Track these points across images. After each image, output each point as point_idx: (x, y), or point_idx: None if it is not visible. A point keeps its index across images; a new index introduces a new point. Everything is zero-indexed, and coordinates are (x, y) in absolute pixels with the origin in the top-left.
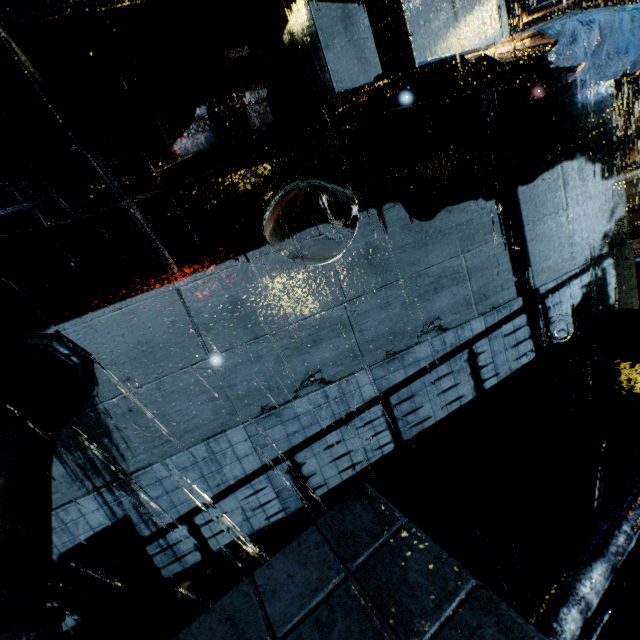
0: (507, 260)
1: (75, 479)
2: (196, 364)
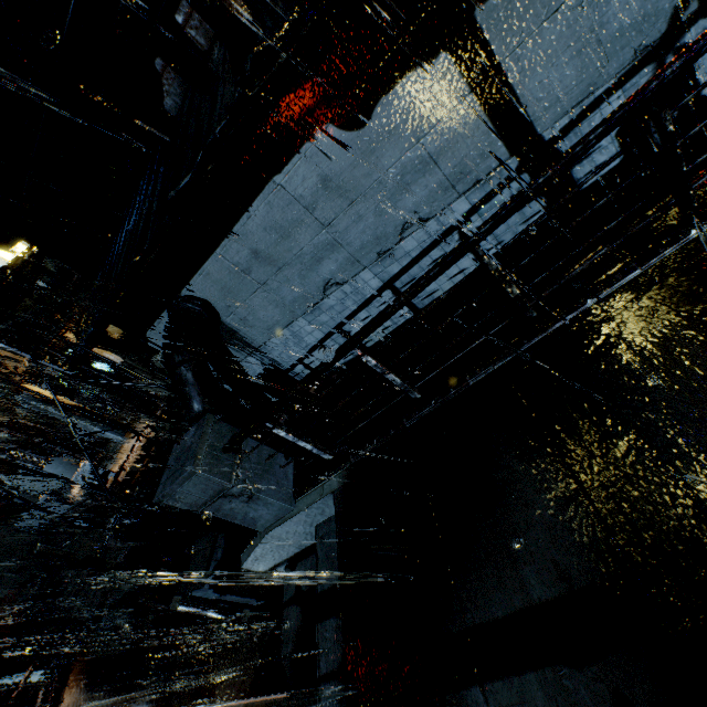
0: (484, 121)
1: (240, 350)
2: (256, 291)
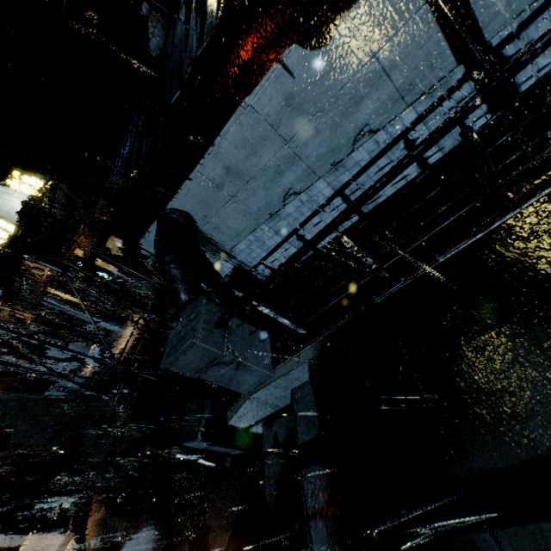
0: (436, 31)
1: (213, 254)
2: (228, 203)
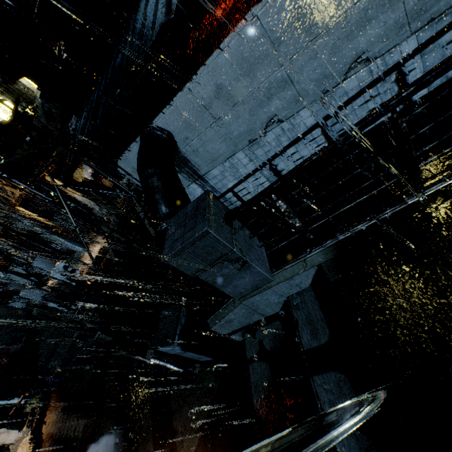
0: None
1: (187, 178)
2: (211, 126)
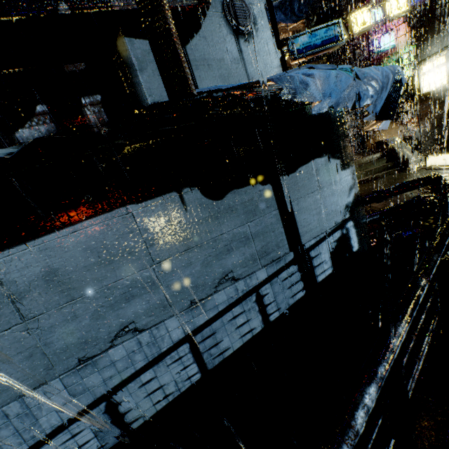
0: (281, 226)
1: None
2: (10, 329)
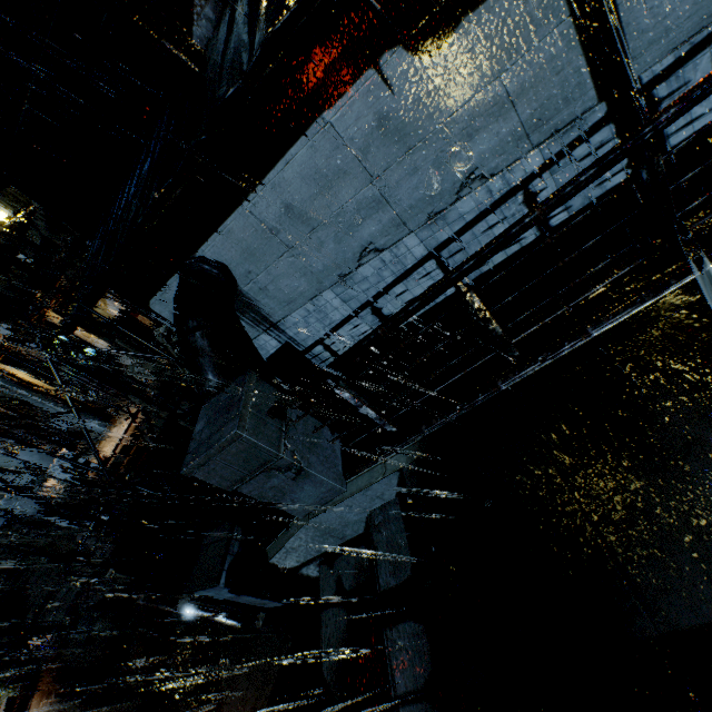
0: (577, 54)
1: (254, 326)
2: (283, 256)
